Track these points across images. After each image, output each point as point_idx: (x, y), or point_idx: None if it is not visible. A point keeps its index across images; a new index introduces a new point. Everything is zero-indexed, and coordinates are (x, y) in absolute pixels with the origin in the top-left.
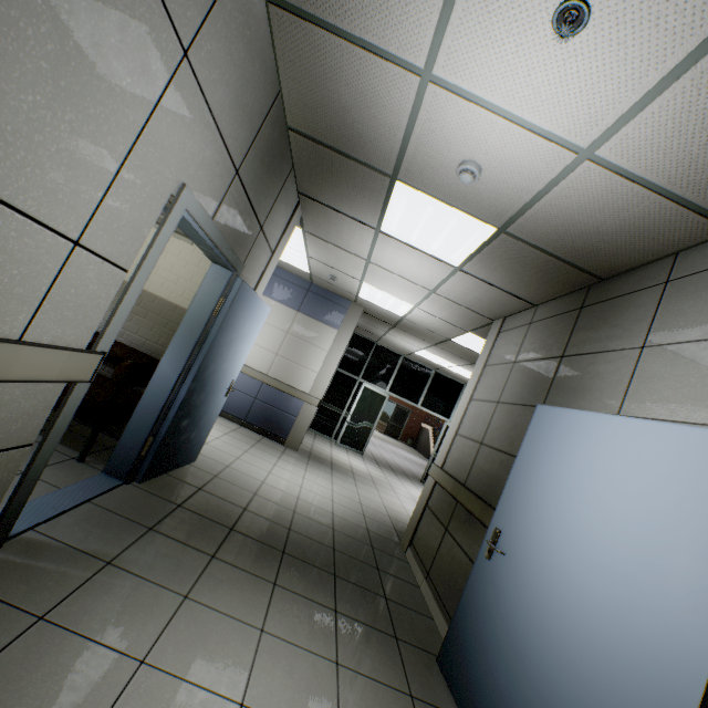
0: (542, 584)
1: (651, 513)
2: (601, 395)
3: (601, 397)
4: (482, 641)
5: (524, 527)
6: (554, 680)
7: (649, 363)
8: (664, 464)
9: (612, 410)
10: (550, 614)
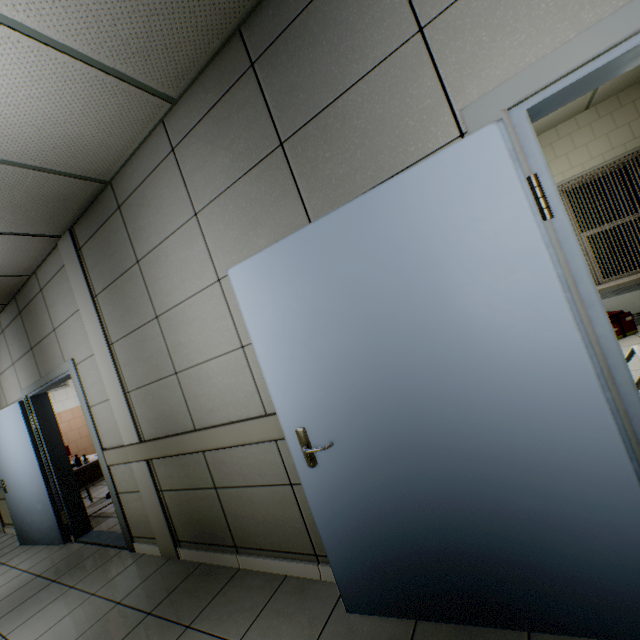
0: (19, 482)
1: (18, 437)
2: (2, 400)
3: (3, 401)
4: (22, 518)
5: (7, 470)
6: (33, 502)
7: (3, 382)
8: (12, 421)
9: (7, 405)
10: (24, 487)
